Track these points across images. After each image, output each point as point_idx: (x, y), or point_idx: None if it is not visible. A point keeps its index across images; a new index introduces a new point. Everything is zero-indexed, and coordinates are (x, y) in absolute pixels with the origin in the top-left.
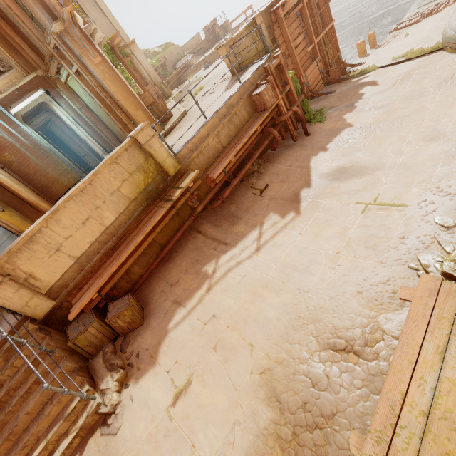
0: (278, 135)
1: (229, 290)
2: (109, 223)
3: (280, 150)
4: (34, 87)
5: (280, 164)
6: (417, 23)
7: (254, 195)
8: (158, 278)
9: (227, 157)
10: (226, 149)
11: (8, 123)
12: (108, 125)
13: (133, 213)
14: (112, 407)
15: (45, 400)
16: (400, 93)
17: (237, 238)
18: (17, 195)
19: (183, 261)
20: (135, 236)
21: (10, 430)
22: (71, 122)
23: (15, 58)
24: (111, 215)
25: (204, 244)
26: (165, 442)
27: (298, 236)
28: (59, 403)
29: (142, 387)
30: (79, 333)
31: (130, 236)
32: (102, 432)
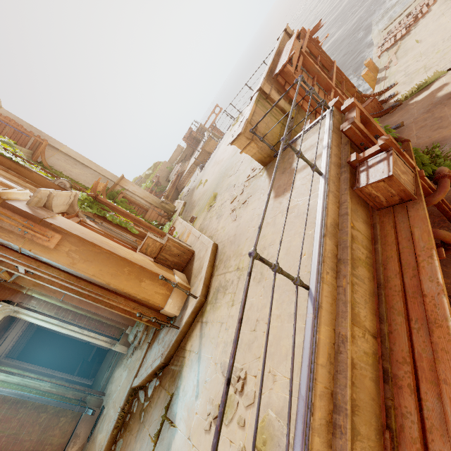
0: None
1: None
2: None
3: (450, 258)
4: None
5: None
6: (408, 33)
7: None
8: None
9: (448, 399)
10: (387, 340)
11: None
12: None
13: None
14: None
15: None
16: None
17: None
18: None
19: None
20: None
21: None
22: (53, 324)
23: None
24: None
25: None
26: None
27: None
28: None
29: None
30: None
31: None
32: None
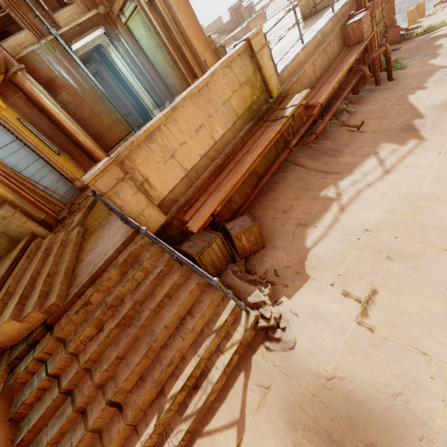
0: (368, 73)
1: (373, 207)
2: (217, 137)
3: (363, 94)
4: (94, 25)
5: (369, 104)
6: None
7: (349, 132)
8: (262, 207)
9: (329, 84)
10: (320, 80)
11: (67, 60)
12: (163, 75)
13: (238, 132)
14: (275, 321)
15: (181, 315)
16: None
17: (349, 167)
18: (74, 138)
19: (289, 190)
20: (247, 153)
21: (149, 345)
22: (126, 69)
23: None
24: (220, 129)
25: (307, 175)
26: (377, 351)
27: (439, 156)
28: (203, 317)
29: (303, 301)
30: (204, 247)
31: (237, 156)
32: (271, 347)
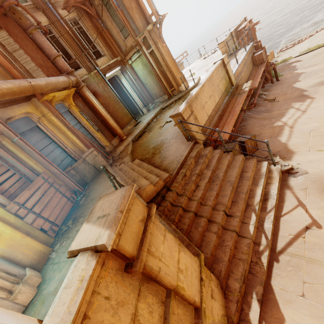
0: (269, 77)
1: (308, 123)
2: (216, 102)
3: (267, 87)
4: (115, 65)
5: (273, 91)
6: (293, 47)
7: (270, 102)
8: None
9: (256, 80)
10: (249, 80)
11: (102, 82)
12: (149, 89)
13: (223, 100)
14: (291, 166)
15: (239, 173)
16: (322, 58)
17: (281, 114)
18: (107, 122)
19: (254, 127)
20: (232, 108)
21: (232, 185)
22: (128, 87)
23: (108, 50)
24: (217, 98)
25: (259, 121)
26: None
27: None
28: (252, 171)
29: (299, 159)
30: (233, 147)
31: (227, 110)
32: (296, 176)
